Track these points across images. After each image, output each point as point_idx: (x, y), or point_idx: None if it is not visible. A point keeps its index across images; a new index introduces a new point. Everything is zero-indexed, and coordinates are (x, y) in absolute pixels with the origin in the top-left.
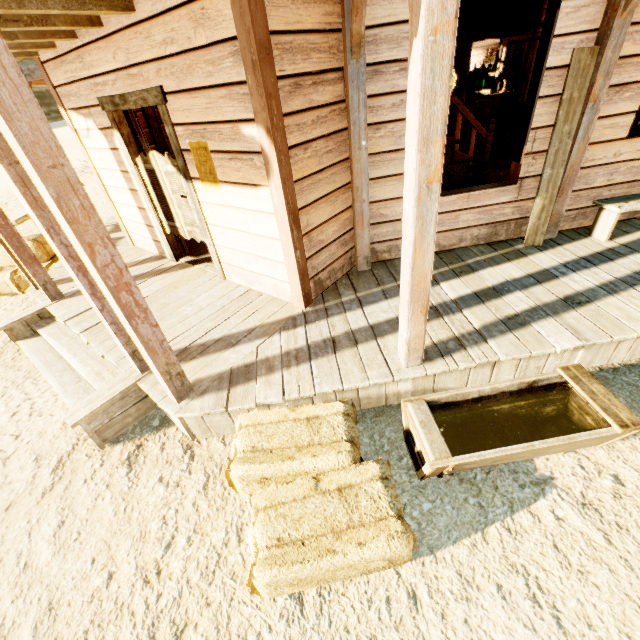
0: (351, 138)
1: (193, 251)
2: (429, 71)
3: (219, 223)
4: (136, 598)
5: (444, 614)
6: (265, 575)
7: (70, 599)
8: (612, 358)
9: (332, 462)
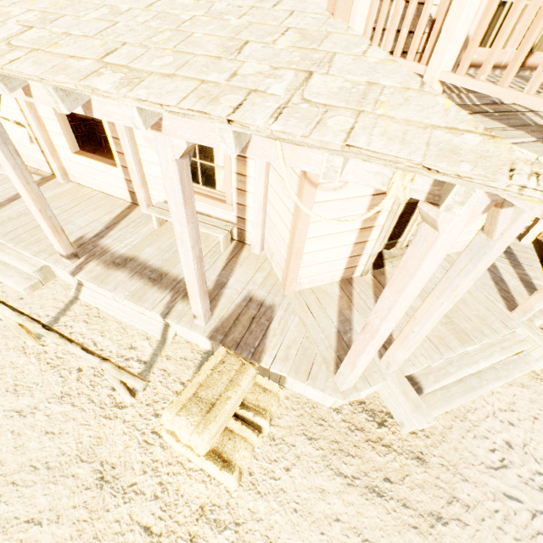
0: None
1: None
2: None
3: None
4: None
5: None
6: None
7: None
8: None
9: None
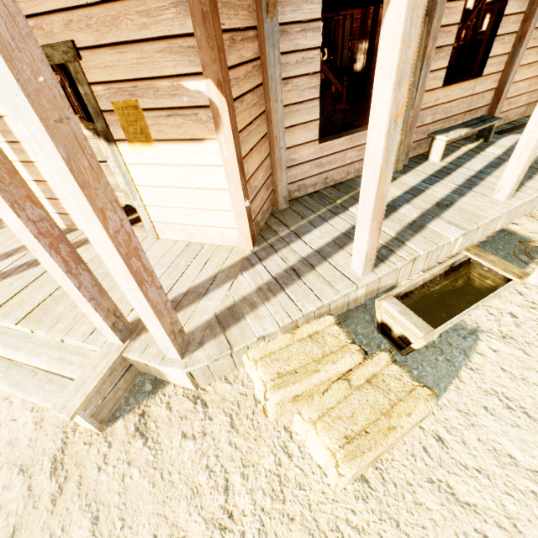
0: (269, 92)
1: None
2: (409, 19)
3: (152, 183)
4: None
5: (464, 441)
6: (352, 469)
7: None
8: (474, 239)
9: (349, 363)
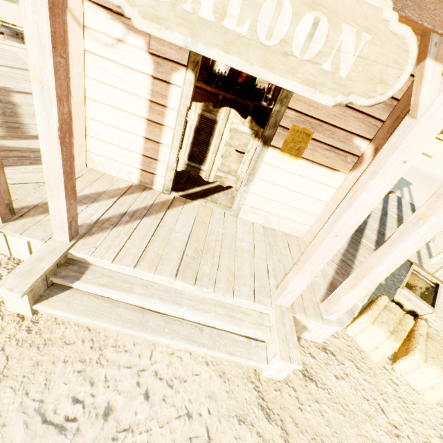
0: None
1: None
2: None
3: (271, 180)
4: None
5: None
6: None
7: None
8: None
9: (412, 326)
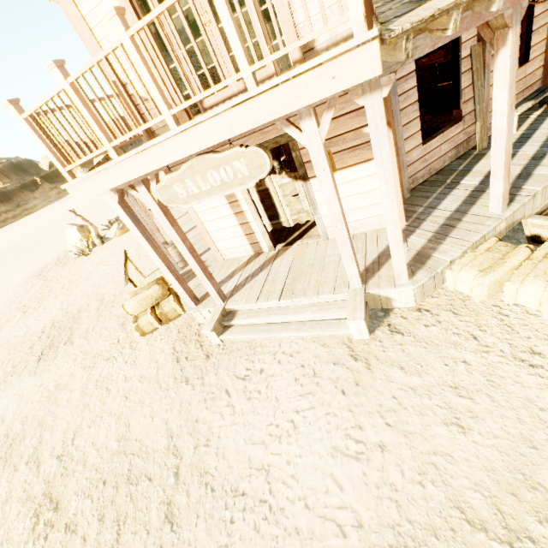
0: (394, 122)
1: (276, 242)
2: (512, 59)
3: None
4: (491, 358)
5: None
6: None
7: (459, 379)
8: None
9: (524, 254)
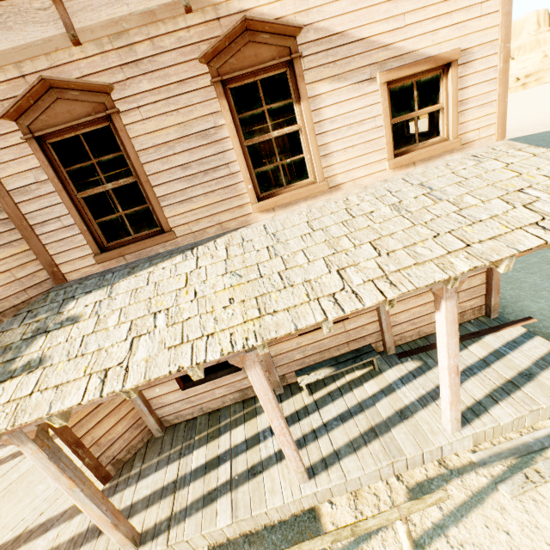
0: None
1: None
2: (40, 462)
3: None
4: None
5: None
6: None
7: None
8: (271, 517)
9: None
